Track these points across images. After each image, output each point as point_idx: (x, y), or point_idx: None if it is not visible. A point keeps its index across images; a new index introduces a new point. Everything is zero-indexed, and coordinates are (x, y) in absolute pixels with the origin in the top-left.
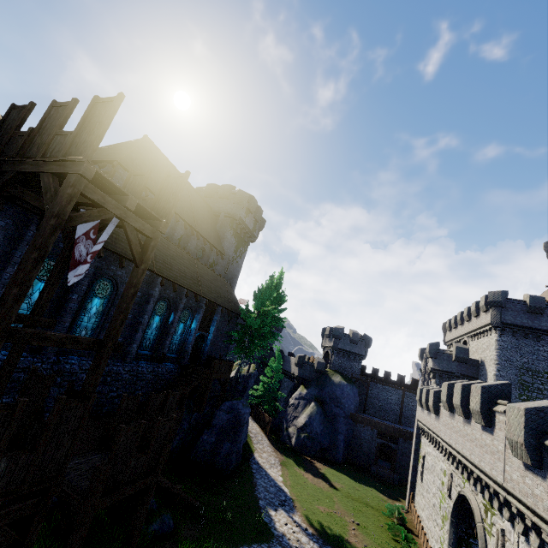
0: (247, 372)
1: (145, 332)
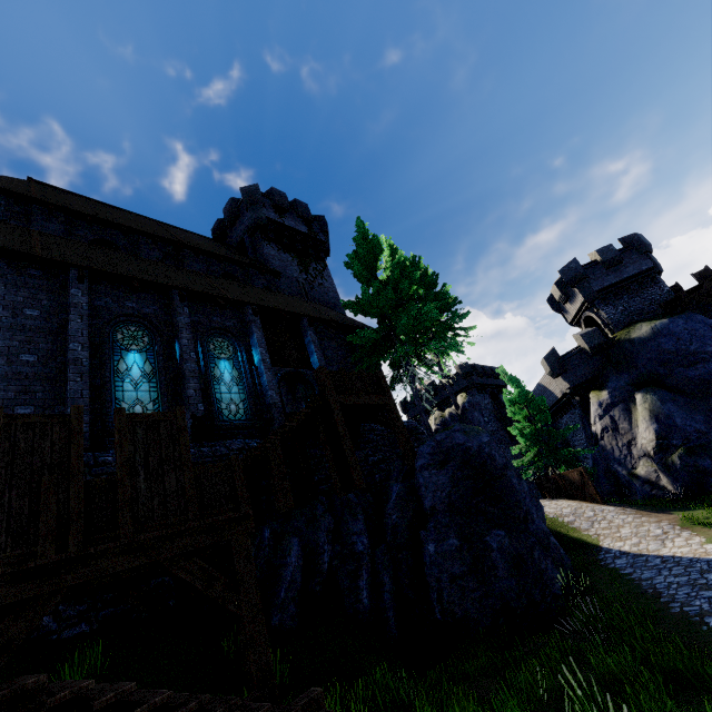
0: (456, 408)
1: (109, 387)
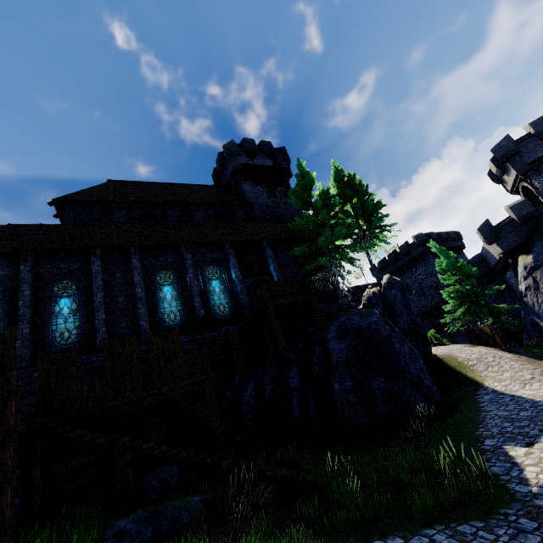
0: (379, 287)
1: (157, 307)
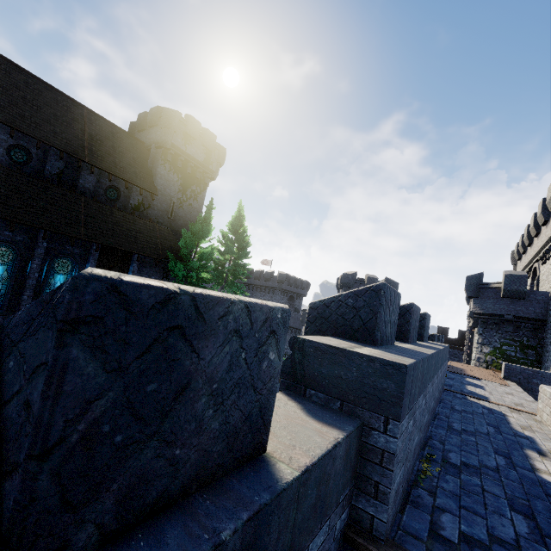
0: None
1: None
